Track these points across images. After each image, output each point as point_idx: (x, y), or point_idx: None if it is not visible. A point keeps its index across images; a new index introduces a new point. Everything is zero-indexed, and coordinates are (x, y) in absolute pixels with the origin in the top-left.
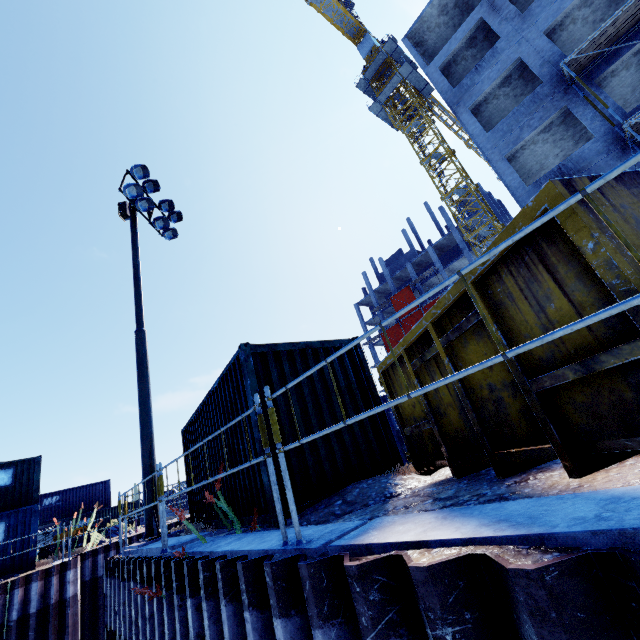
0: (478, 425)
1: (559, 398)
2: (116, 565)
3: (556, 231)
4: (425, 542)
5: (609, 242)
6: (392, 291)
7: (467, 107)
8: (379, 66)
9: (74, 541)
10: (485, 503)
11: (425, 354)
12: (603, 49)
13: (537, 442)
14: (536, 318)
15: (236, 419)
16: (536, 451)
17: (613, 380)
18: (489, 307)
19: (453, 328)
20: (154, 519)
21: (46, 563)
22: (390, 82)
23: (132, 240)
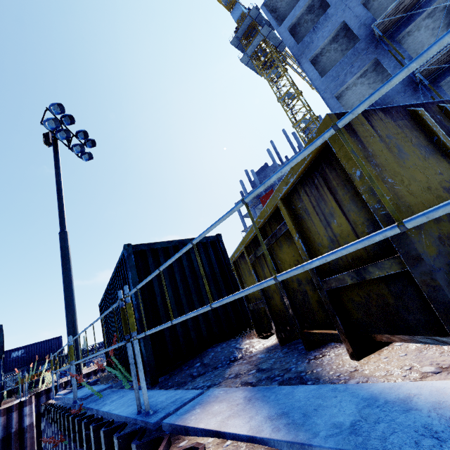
0: (291, 309)
1: (343, 296)
2: (46, 410)
3: (335, 159)
4: (222, 433)
5: (373, 170)
6: (261, 193)
7: (308, 58)
8: (247, 28)
9: (32, 383)
10: (286, 382)
11: (256, 252)
12: (401, 14)
13: (330, 327)
14: (325, 231)
15: (109, 309)
16: (328, 335)
17: (379, 287)
18: (293, 219)
19: (272, 234)
20: (77, 372)
21: (10, 401)
22: (255, 40)
23: (55, 162)
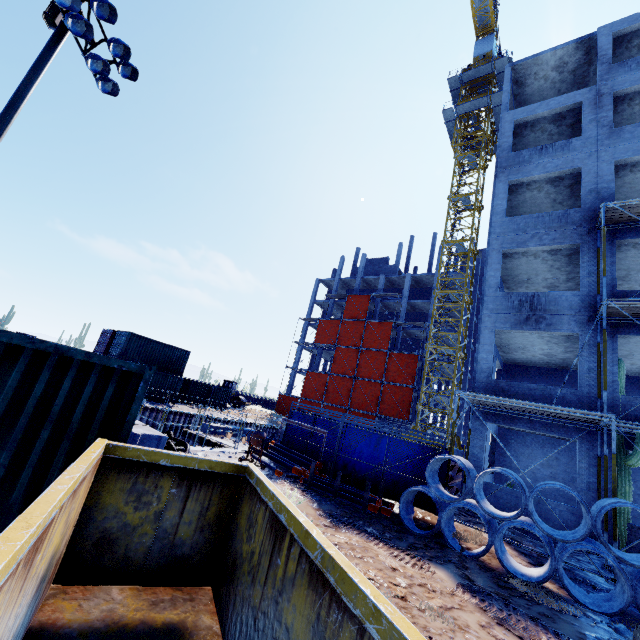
0: None
1: None
2: None
3: None
4: None
5: None
6: (355, 290)
7: (509, 179)
8: (480, 76)
9: None
10: None
11: None
12: None
13: None
14: None
15: None
16: None
17: None
18: None
19: None
20: None
21: None
22: (477, 100)
23: (37, 58)
